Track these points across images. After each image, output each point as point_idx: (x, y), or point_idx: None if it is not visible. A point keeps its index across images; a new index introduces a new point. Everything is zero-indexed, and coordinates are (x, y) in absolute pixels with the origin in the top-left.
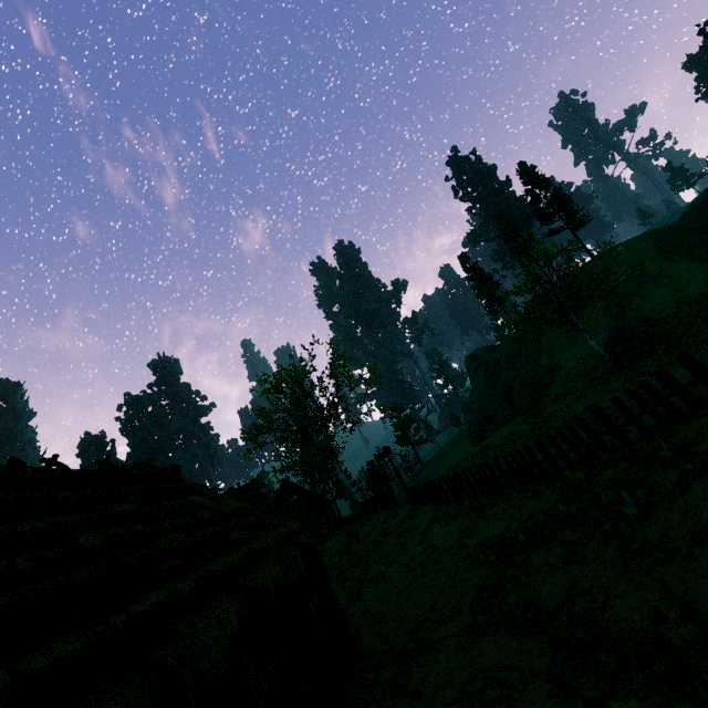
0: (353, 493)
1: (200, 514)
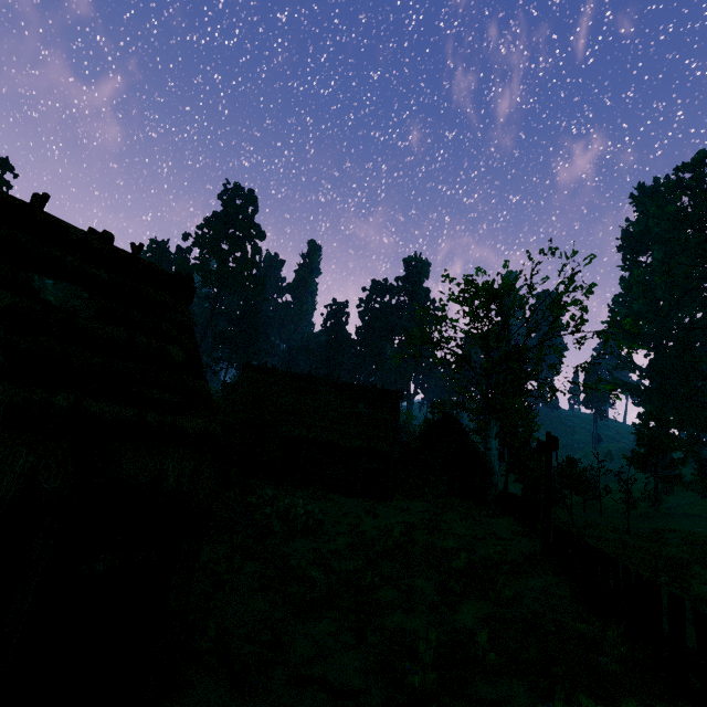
0: (495, 473)
1: None
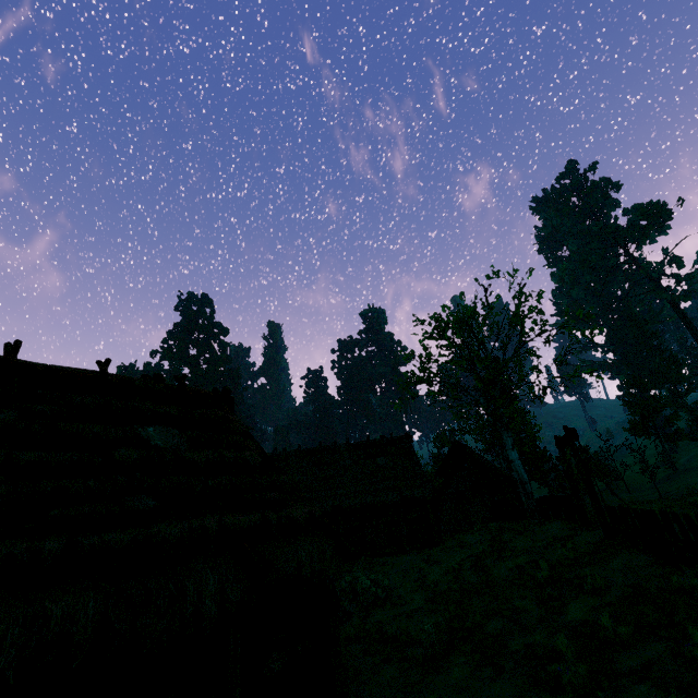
0: (526, 482)
1: (117, 454)
